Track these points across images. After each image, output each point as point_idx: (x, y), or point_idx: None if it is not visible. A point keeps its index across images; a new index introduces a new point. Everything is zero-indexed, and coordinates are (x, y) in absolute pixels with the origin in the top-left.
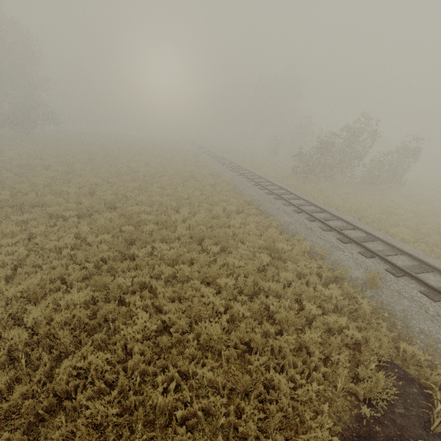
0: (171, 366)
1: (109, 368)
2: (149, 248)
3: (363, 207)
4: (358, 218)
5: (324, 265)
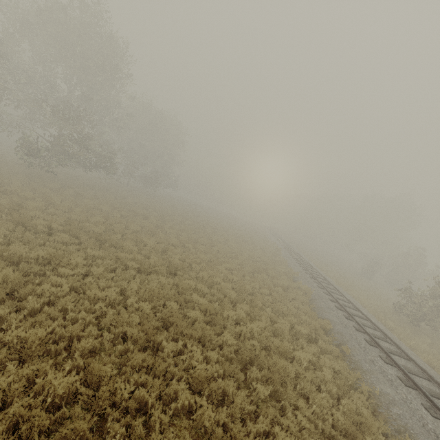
0: None
1: None
2: (181, 344)
3: None
4: None
5: None
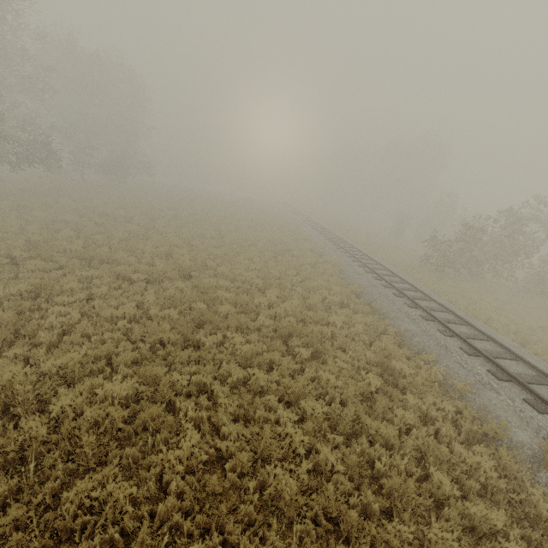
0: (215, 531)
1: (130, 510)
2: (220, 336)
3: (528, 327)
4: (520, 342)
5: (467, 411)
